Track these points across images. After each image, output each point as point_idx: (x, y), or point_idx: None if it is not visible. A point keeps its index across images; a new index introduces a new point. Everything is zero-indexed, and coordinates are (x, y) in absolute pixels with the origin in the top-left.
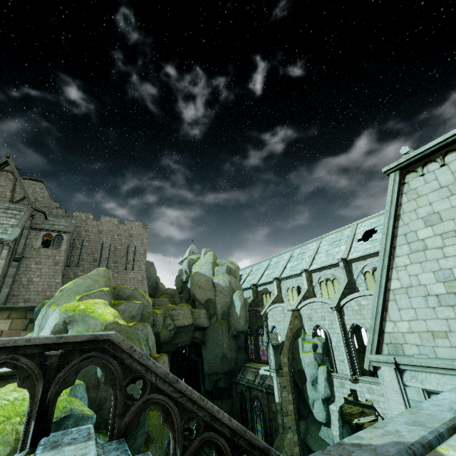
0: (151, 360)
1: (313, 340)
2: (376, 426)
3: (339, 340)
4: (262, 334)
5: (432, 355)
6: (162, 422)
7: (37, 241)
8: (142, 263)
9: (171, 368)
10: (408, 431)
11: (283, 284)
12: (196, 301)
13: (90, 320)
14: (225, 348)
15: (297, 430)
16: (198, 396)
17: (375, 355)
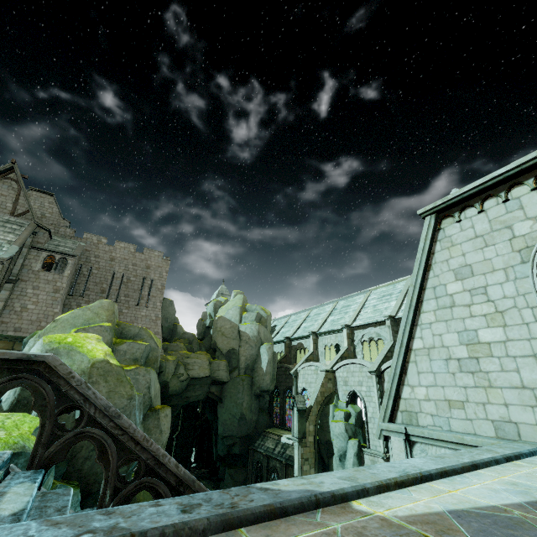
0: (91, 390)
1: (346, 408)
2: (305, 477)
3: (376, 410)
4: (290, 396)
5: (446, 427)
6: (95, 458)
7: (37, 262)
8: (158, 300)
9: (182, 426)
10: (332, 483)
11: (320, 340)
12: (217, 350)
13: (76, 356)
14: (245, 407)
15: None
16: (142, 436)
17: (387, 423)
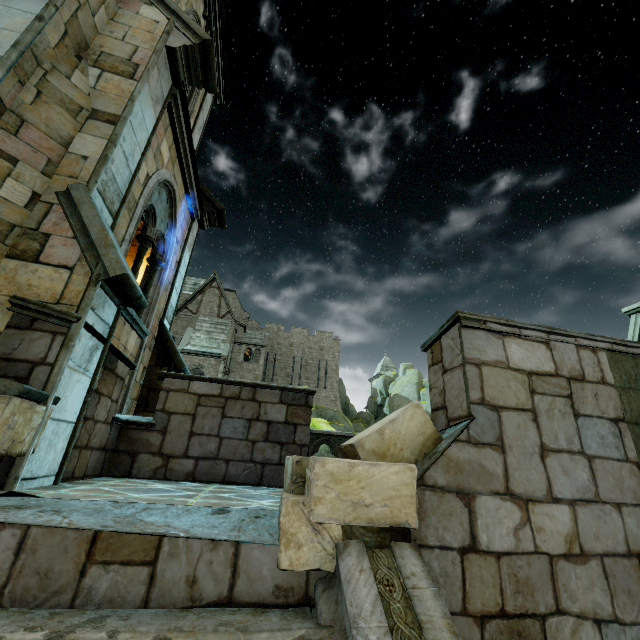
0: None
1: None
2: None
3: None
4: None
5: None
6: None
7: (240, 355)
8: (334, 381)
9: None
10: None
11: None
12: None
13: None
14: None
15: None
16: None
17: None
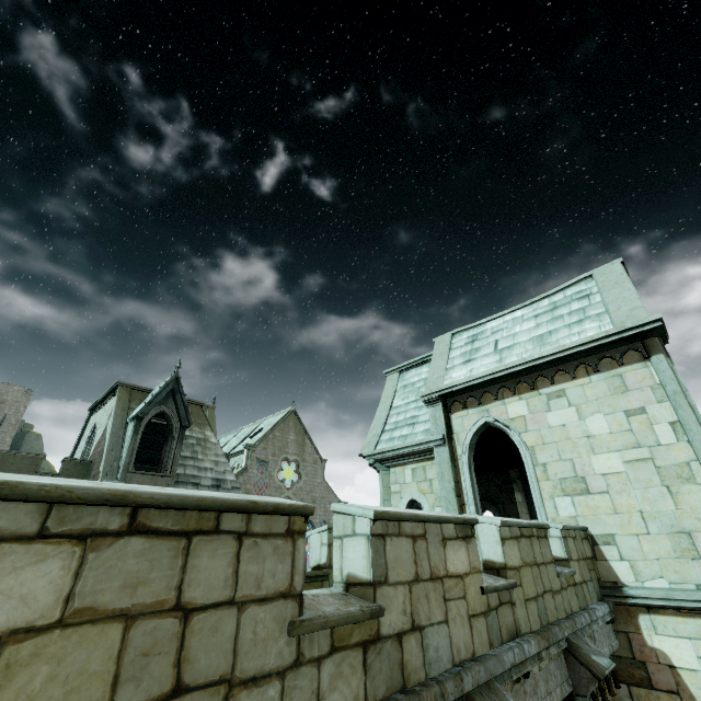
0: None
1: None
2: None
3: None
4: None
5: None
6: None
7: None
8: (9, 436)
9: None
10: None
11: None
12: None
13: None
14: None
15: None
16: None
17: None
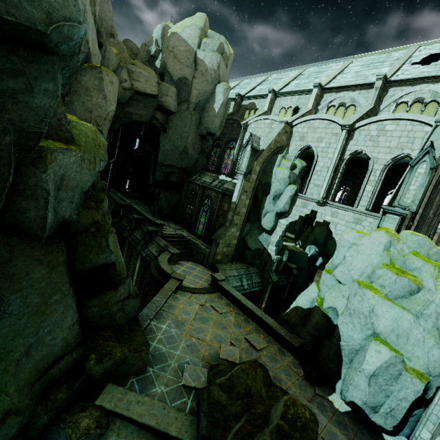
0: None
1: (293, 161)
2: None
3: (327, 165)
4: (232, 148)
5: None
6: None
7: None
8: None
9: (118, 154)
10: None
11: (278, 101)
12: (165, 75)
13: None
14: (189, 143)
15: (241, 229)
16: None
17: None
